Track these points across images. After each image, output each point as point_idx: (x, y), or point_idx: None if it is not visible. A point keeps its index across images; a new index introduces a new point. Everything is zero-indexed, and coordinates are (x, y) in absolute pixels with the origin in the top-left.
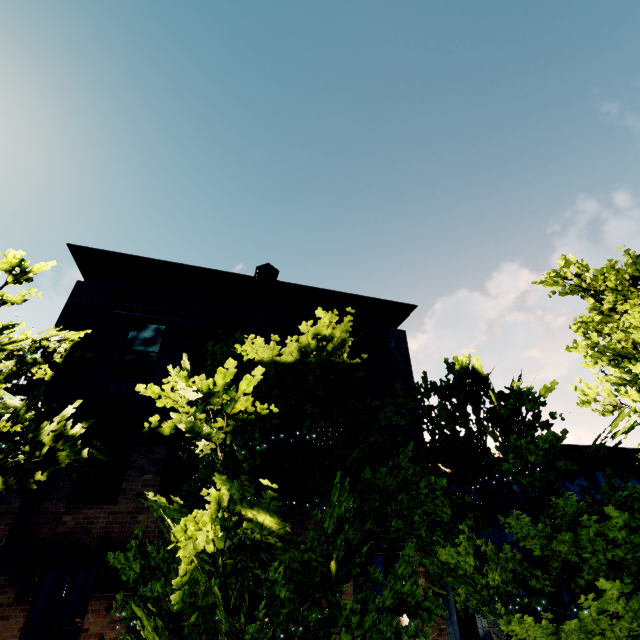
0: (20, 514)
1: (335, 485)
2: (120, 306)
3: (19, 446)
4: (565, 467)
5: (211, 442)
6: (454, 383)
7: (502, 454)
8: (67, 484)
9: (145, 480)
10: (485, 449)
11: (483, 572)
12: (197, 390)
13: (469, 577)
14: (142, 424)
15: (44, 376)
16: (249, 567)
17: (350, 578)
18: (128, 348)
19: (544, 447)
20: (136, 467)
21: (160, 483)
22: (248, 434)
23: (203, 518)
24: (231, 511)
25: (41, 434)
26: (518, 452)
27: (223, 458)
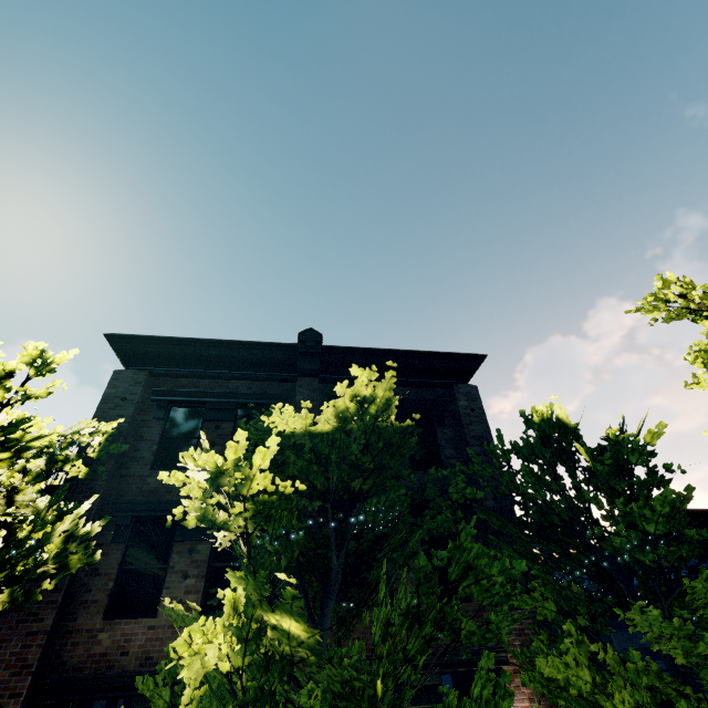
0: (54, 633)
1: (382, 577)
2: (158, 391)
3: (32, 551)
4: (699, 536)
5: (229, 532)
6: (535, 439)
7: (611, 525)
8: (103, 595)
9: (187, 586)
10: (592, 521)
11: (608, 691)
12: (203, 469)
13: (588, 699)
14: (182, 520)
15: (78, 474)
16: (285, 691)
17: (403, 703)
18: (167, 436)
19: (664, 511)
20: (177, 571)
21: (204, 589)
22: (285, 521)
23: (213, 627)
24: (249, 617)
25: (53, 536)
26: (630, 521)
27: (247, 551)
